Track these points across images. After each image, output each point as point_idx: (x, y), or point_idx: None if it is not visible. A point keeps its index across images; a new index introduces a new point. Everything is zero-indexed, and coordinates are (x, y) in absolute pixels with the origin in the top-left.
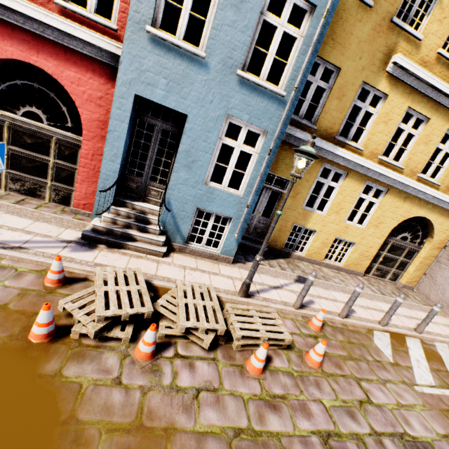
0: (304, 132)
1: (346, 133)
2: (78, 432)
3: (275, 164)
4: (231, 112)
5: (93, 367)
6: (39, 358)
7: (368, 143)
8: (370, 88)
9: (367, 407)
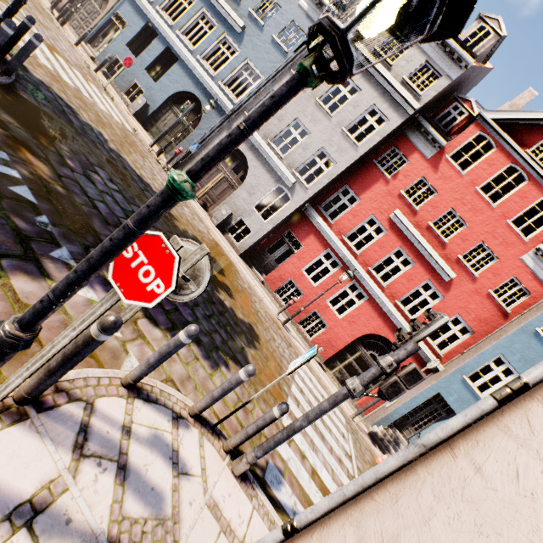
0: None
1: None
2: None
3: None
4: None
5: None
6: None
7: None
8: None
9: None
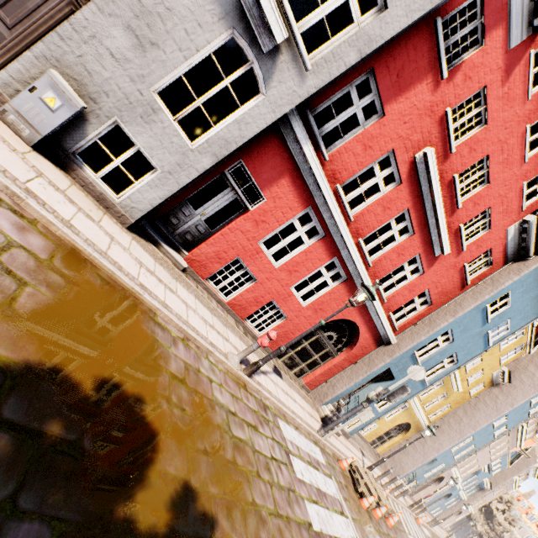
0: None
1: None
2: None
3: None
4: (408, 383)
5: (374, 523)
6: (367, 517)
7: None
8: None
9: None
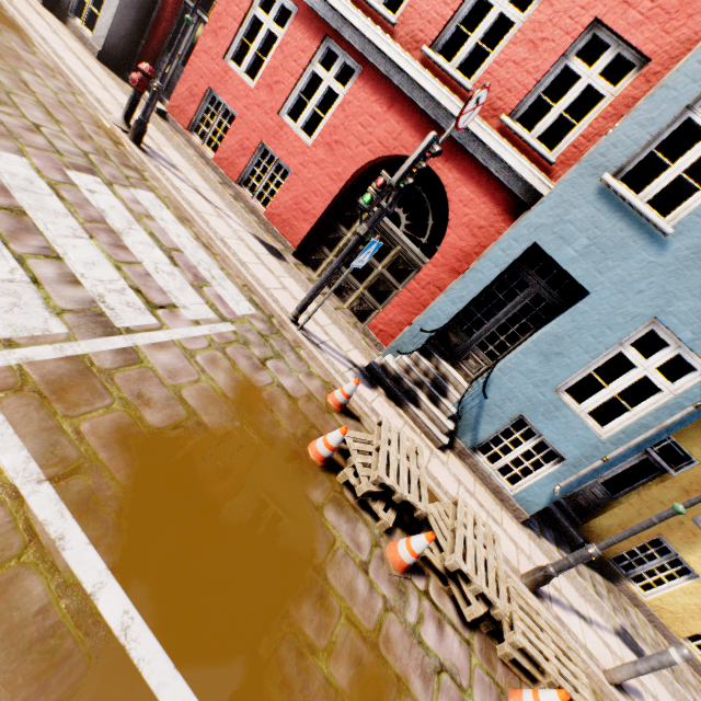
0: None
1: None
2: (324, 591)
3: None
4: (663, 318)
5: (347, 530)
6: (309, 477)
7: None
8: None
9: None
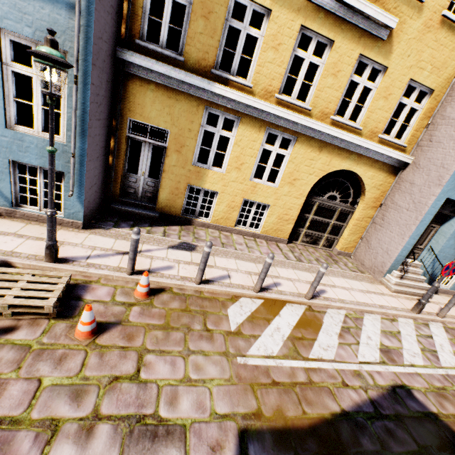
0: (164, 64)
1: (306, 91)
2: None
3: (143, 110)
4: (3, 24)
5: None
6: None
7: (258, 78)
8: (245, 1)
9: (121, 385)
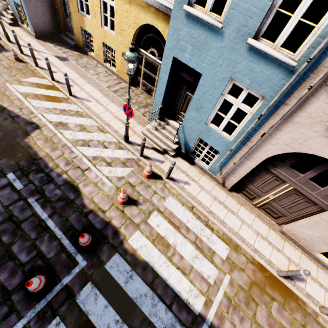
0: None
1: None
2: None
3: None
4: None
5: None
6: None
7: None
8: None
9: None
